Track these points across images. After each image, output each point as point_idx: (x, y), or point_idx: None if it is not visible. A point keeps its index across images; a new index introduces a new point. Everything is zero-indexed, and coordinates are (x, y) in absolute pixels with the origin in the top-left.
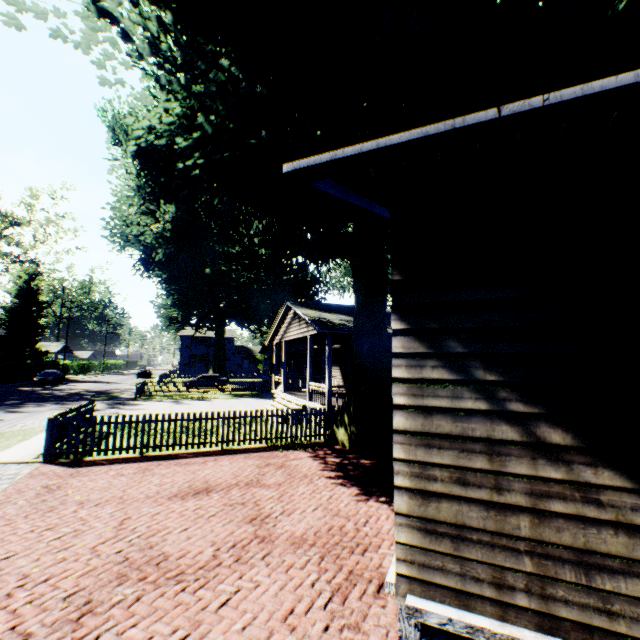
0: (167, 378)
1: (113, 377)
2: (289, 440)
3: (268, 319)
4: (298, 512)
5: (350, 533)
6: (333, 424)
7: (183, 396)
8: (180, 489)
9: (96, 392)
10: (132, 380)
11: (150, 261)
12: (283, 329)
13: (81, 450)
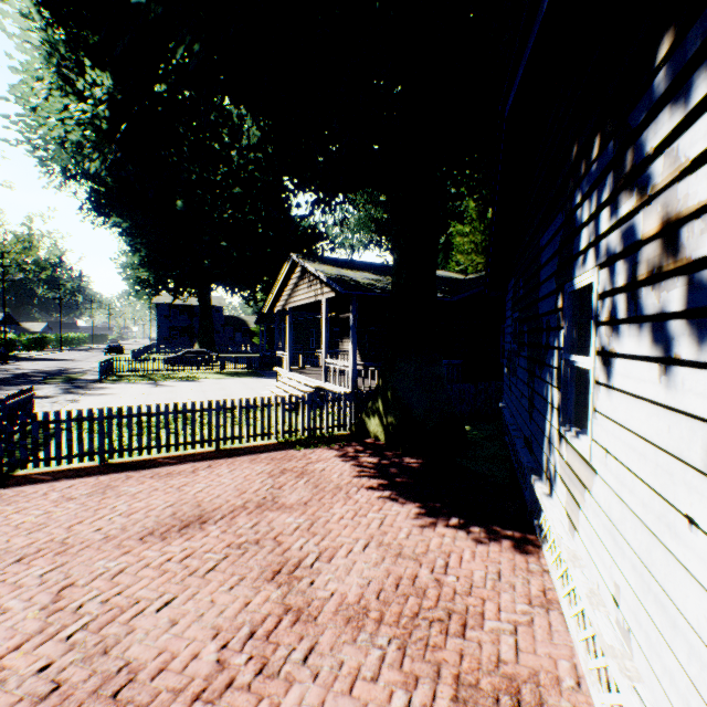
0: (143, 354)
1: (75, 354)
2: (306, 433)
3: (263, 283)
4: (342, 554)
5: (430, 591)
6: (362, 412)
7: (163, 376)
8: (159, 521)
9: (49, 373)
10: (99, 357)
11: (102, 202)
12: (287, 293)
13: (7, 462)
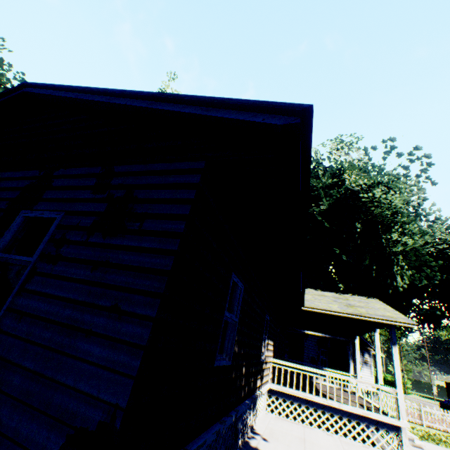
0: None
1: None
2: None
3: None
4: None
5: None
6: None
7: None
8: None
9: None
10: None
11: None
12: None
13: None
